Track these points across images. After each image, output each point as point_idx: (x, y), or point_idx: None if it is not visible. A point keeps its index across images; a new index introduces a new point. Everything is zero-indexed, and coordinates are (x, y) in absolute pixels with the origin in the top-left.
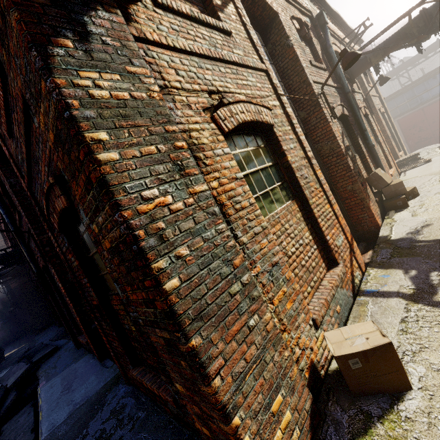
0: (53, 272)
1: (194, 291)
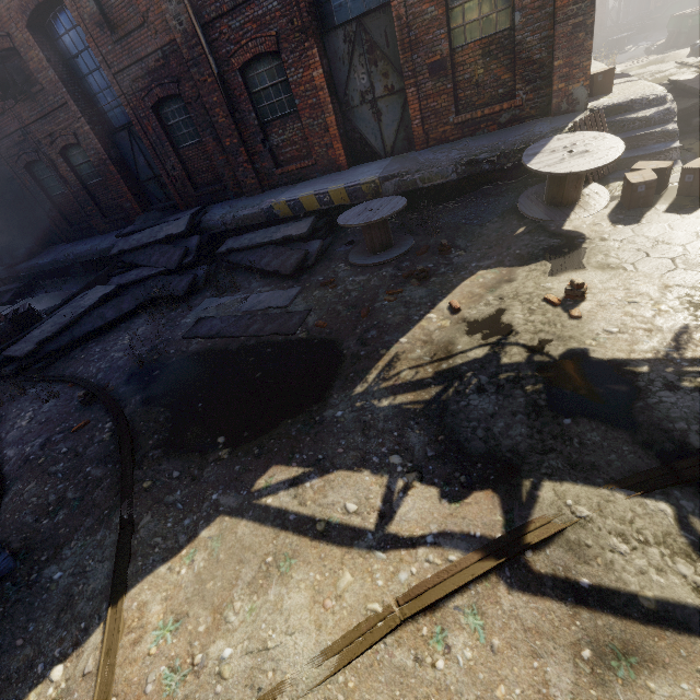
0: (315, 53)
1: None
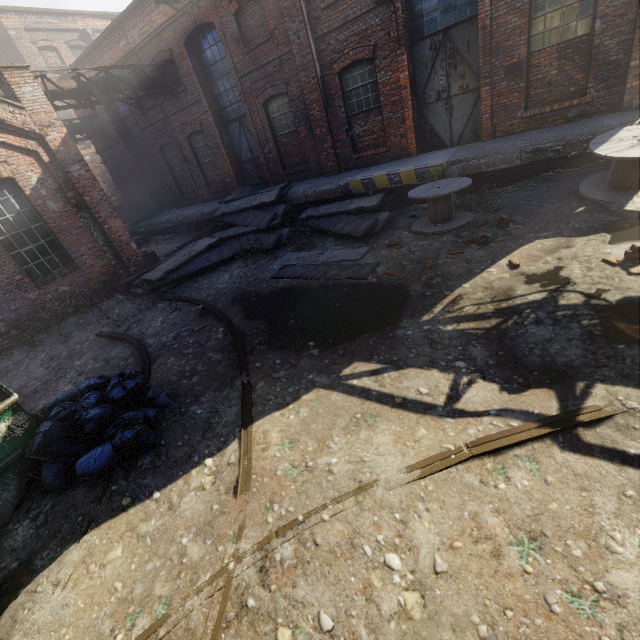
0: (405, 59)
1: None
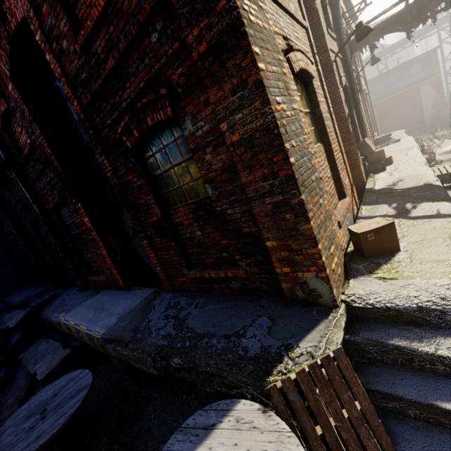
0: (80, 206)
1: (300, 170)
